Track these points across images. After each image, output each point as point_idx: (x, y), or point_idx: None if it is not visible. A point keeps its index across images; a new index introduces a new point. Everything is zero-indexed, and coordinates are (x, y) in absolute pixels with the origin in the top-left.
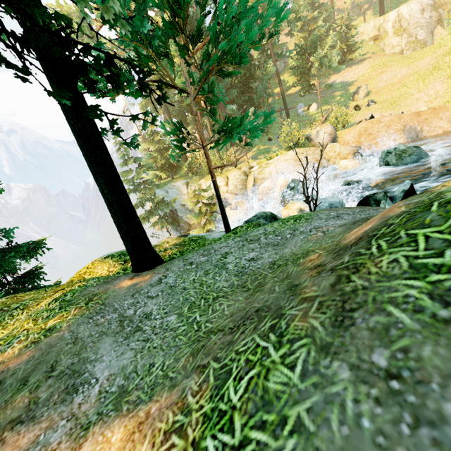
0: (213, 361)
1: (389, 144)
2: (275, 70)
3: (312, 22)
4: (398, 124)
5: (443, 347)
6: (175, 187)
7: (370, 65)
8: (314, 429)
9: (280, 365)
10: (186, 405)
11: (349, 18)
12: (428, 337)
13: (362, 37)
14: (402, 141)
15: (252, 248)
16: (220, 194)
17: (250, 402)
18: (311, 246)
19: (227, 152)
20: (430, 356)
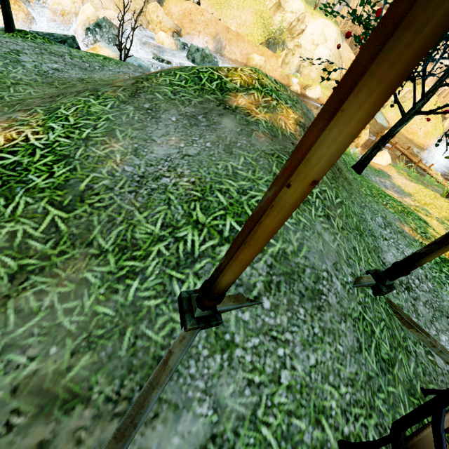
0: (38, 107)
1: (202, 43)
2: None
3: None
4: (214, 28)
5: (168, 105)
6: None
7: None
8: (115, 120)
9: (98, 105)
10: (20, 120)
11: None
12: (165, 102)
13: None
14: (210, 48)
15: (55, 60)
16: None
17: (79, 114)
18: (119, 79)
19: None
20: (163, 106)
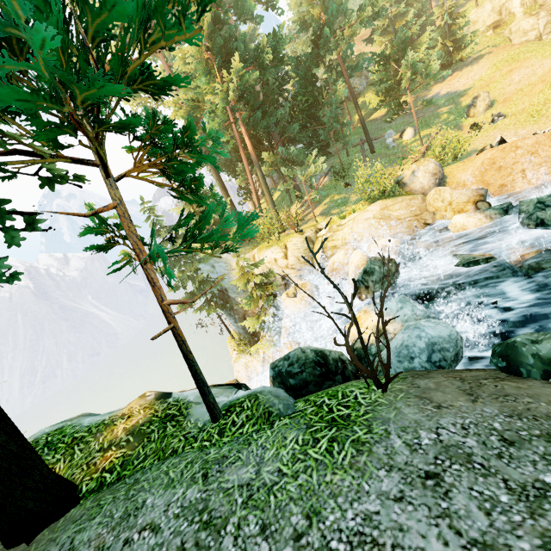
0: None
1: (536, 181)
2: (349, 90)
3: (400, 19)
4: (550, 148)
5: None
6: (223, 260)
7: (490, 63)
8: None
9: None
10: None
11: (454, 6)
12: None
13: (475, 27)
14: None
15: None
16: (189, 351)
17: None
18: None
19: (292, 206)
20: None
